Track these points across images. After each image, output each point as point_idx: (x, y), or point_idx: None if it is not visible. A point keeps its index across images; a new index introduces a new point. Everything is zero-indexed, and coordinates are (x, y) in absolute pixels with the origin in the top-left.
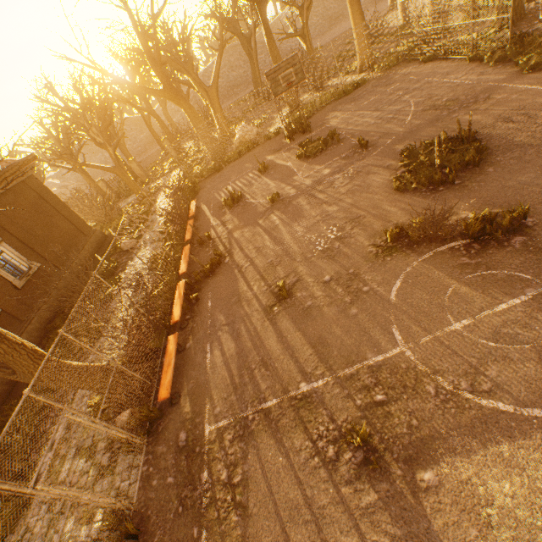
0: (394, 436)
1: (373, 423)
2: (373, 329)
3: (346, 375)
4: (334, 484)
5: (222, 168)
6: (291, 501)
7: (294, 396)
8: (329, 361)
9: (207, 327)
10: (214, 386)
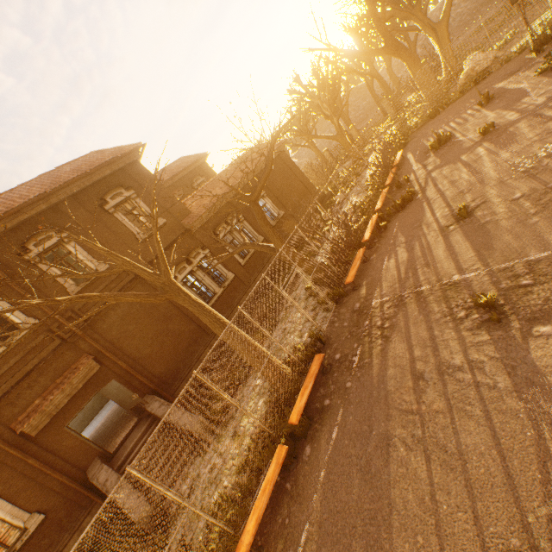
0: (525, 306)
1: (509, 298)
2: (549, 233)
3: (499, 269)
4: (456, 330)
5: (437, 114)
6: (420, 337)
7: (444, 284)
8: (488, 260)
9: (388, 246)
10: (384, 280)
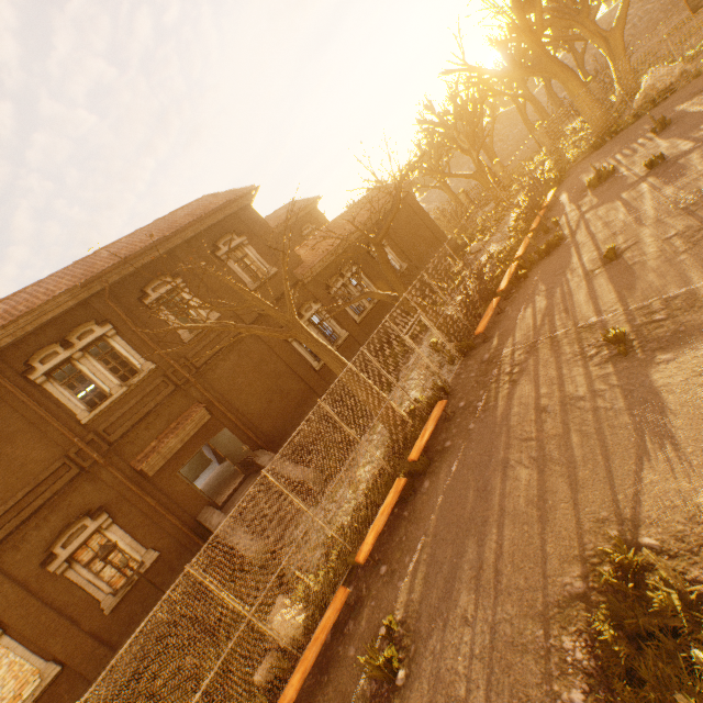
0: (654, 338)
1: (640, 333)
2: (692, 270)
3: (637, 307)
4: (584, 367)
5: (603, 144)
6: (548, 377)
7: (580, 327)
8: (627, 300)
9: (526, 295)
10: (518, 329)
